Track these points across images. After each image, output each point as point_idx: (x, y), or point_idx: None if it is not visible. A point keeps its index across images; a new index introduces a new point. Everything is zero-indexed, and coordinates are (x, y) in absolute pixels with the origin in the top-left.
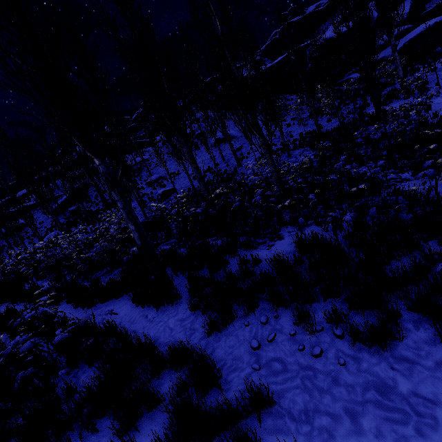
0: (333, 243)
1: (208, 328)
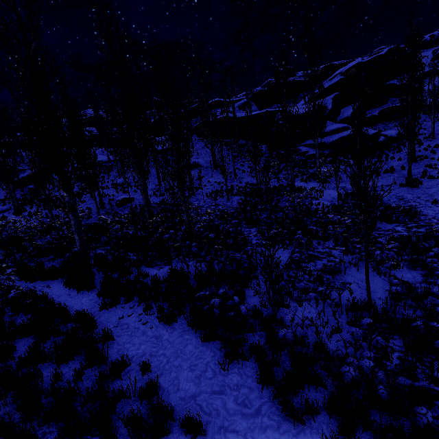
0: (191, 274)
1: (102, 305)
